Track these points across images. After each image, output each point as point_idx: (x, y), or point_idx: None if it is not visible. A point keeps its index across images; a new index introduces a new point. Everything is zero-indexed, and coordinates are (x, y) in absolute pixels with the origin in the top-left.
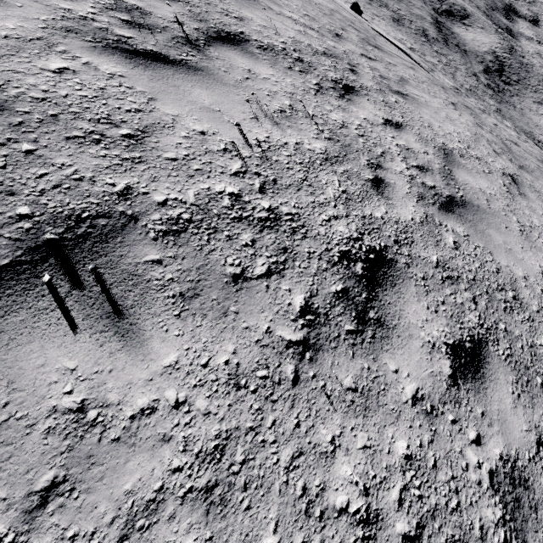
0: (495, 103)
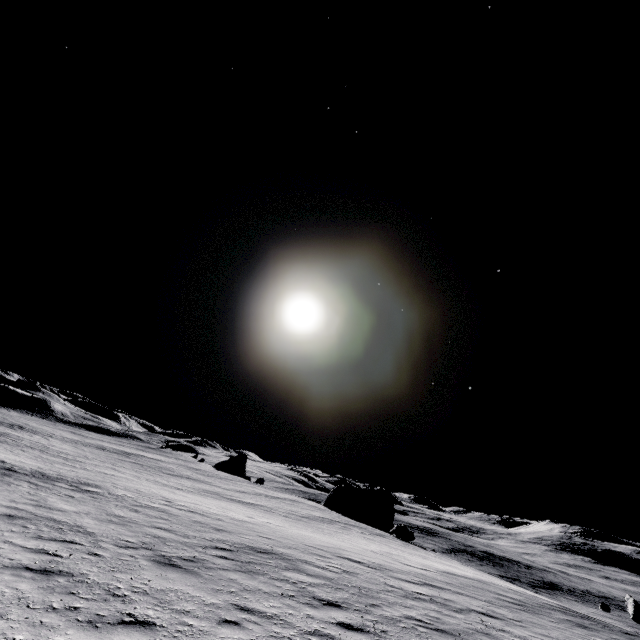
0: None
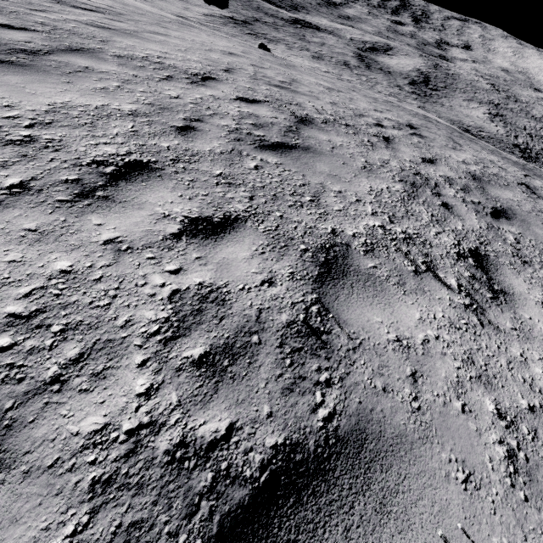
0: (418, 103)
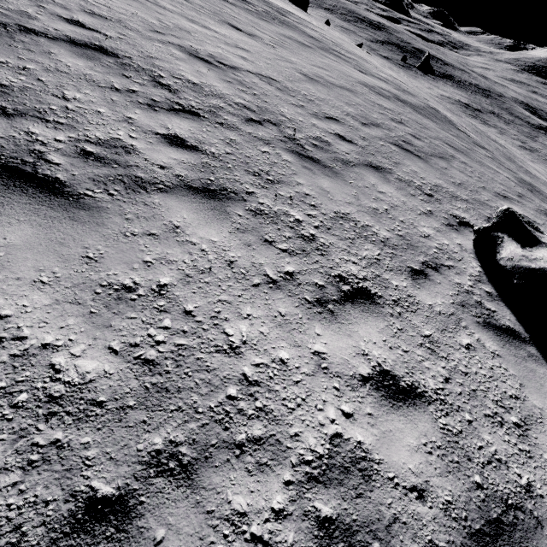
0: None
